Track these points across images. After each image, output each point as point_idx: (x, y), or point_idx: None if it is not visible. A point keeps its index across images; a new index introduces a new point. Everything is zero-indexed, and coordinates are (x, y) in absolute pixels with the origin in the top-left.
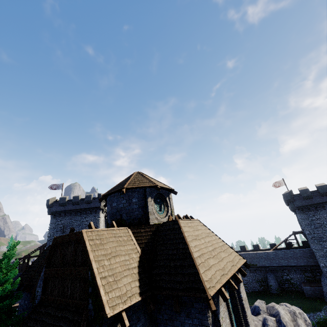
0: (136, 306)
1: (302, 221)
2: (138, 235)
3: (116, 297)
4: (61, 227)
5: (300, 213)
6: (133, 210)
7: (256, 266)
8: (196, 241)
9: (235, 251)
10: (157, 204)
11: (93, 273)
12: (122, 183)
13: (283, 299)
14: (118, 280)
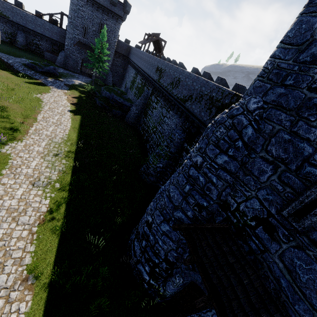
0: None
1: (71, 4)
2: None
3: None
4: None
5: None
6: None
7: (8, 19)
8: None
9: None
10: None
11: None
12: None
13: (23, 52)
14: None
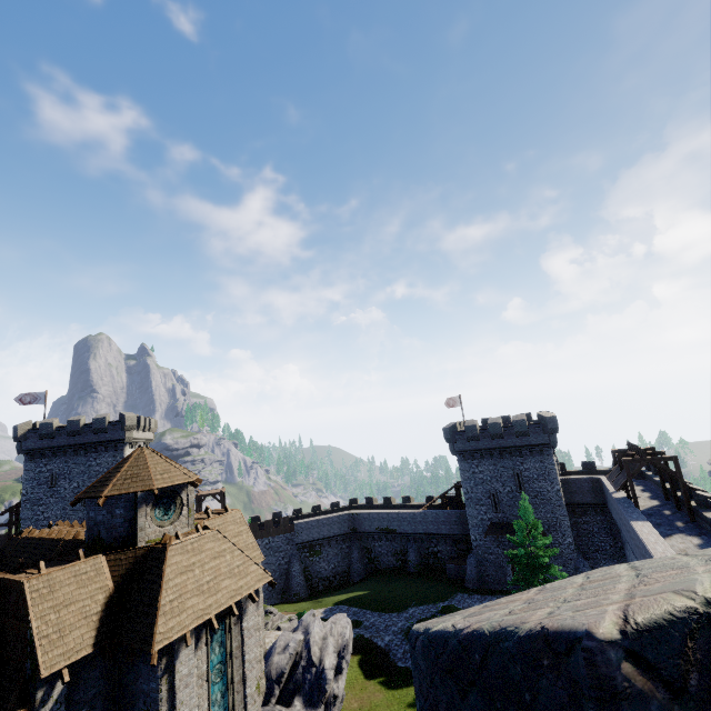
0: (92, 655)
1: (461, 473)
2: (115, 565)
3: (59, 654)
4: (46, 476)
5: (460, 461)
6: (116, 526)
7: (395, 533)
8: (184, 576)
9: (261, 568)
10: (161, 508)
11: (32, 634)
12: (110, 474)
13: (415, 581)
14: (66, 634)
